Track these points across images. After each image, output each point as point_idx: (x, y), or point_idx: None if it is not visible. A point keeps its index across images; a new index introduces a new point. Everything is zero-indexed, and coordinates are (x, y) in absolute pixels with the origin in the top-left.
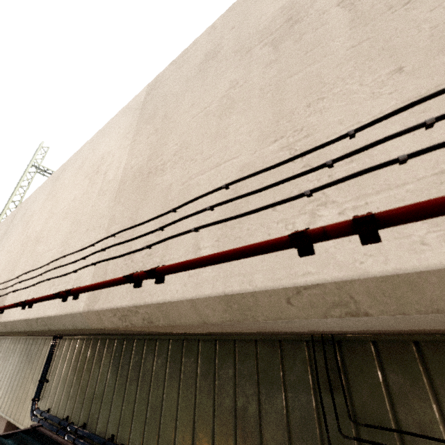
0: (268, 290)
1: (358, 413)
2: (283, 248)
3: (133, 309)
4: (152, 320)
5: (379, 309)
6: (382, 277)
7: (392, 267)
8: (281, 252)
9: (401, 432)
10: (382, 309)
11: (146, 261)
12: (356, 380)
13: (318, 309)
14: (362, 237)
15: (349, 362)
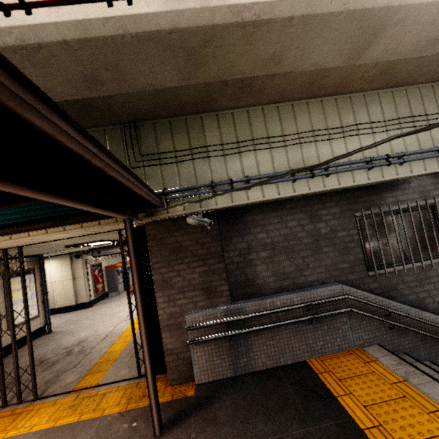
0: (96, 19)
1: (144, 153)
2: (101, 0)
3: (8, 30)
4: (25, 39)
5: (132, 30)
6: (132, 15)
7: (134, 13)
8: (101, 5)
9: (159, 153)
10: (133, 30)
11: (10, 3)
12: (144, 140)
13: (114, 30)
14: (128, 2)
15: (142, 134)
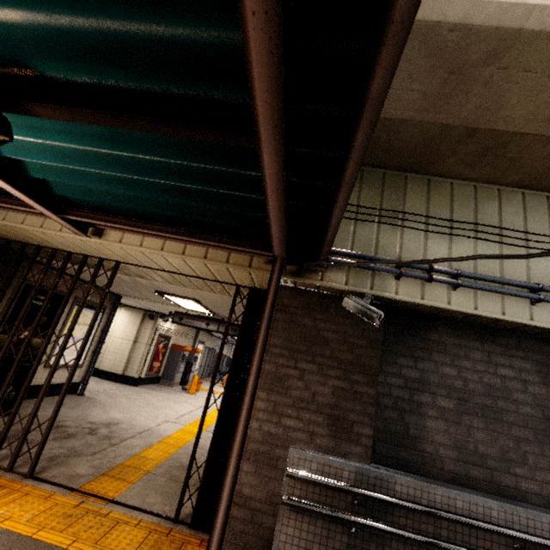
0: None
1: None
2: None
3: None
4: None
5: None
6: None
7: None
8: None
9: None
10: None
11: None
12: None
13: None
14: None
15: None
